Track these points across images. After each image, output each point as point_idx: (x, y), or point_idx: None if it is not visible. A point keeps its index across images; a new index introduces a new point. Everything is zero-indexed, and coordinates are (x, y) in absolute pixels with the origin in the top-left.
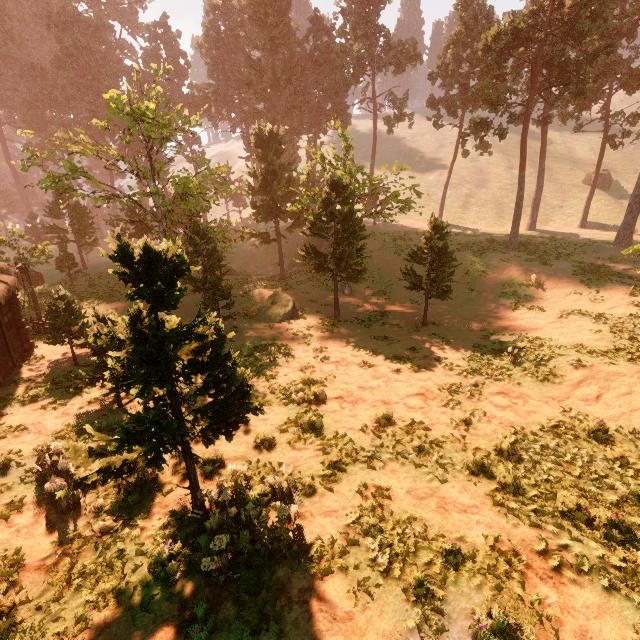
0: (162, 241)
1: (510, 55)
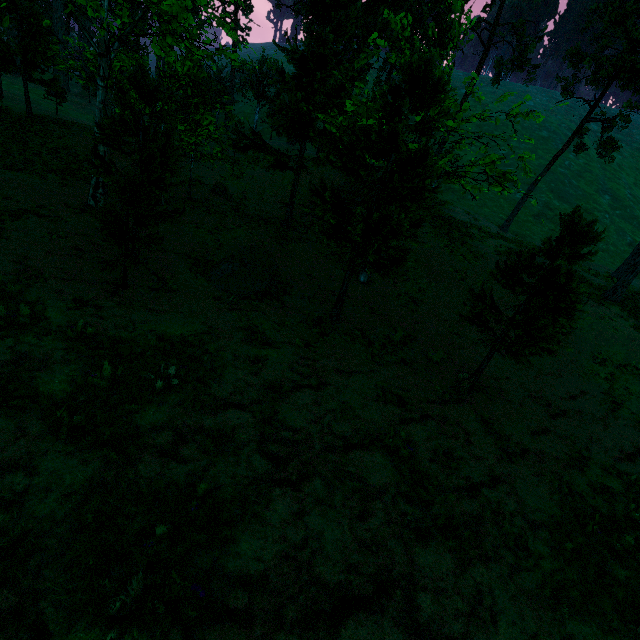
0: (100, 93)
1: None
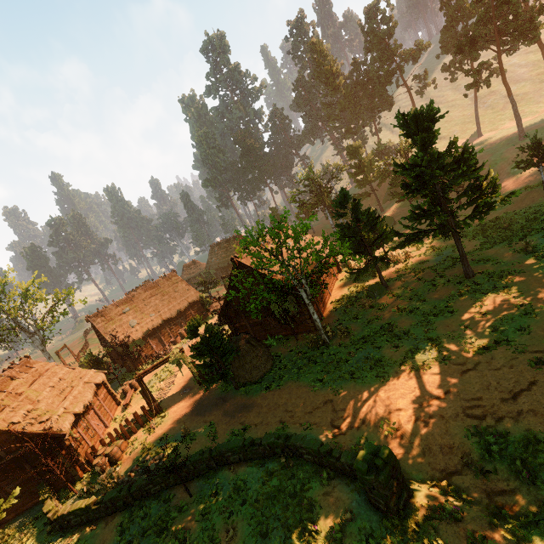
0: (329, 214)
1: (477, 43)
